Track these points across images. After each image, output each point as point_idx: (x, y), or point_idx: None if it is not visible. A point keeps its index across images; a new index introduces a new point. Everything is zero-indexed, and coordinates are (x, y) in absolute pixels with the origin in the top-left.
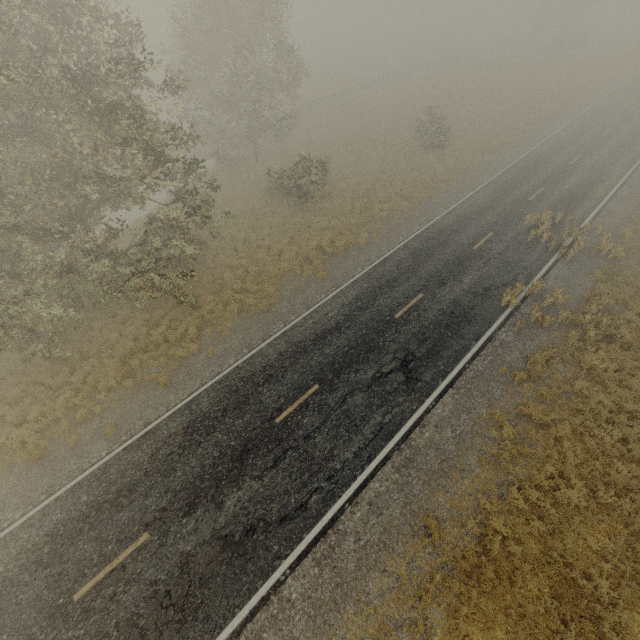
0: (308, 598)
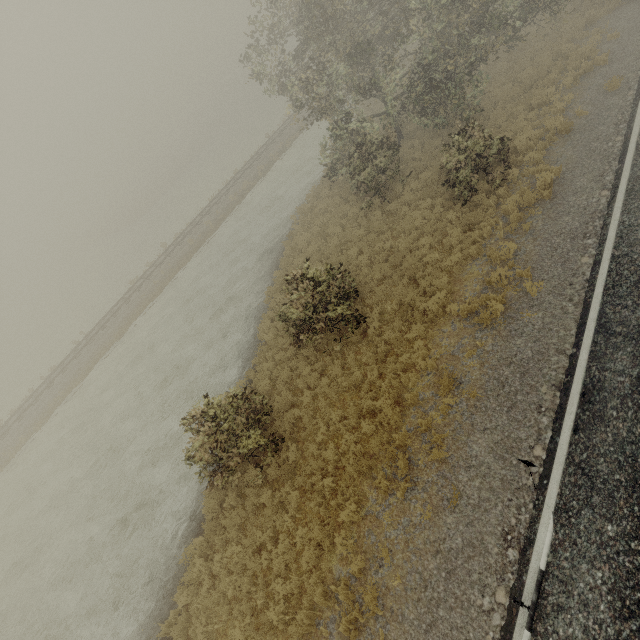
0: None
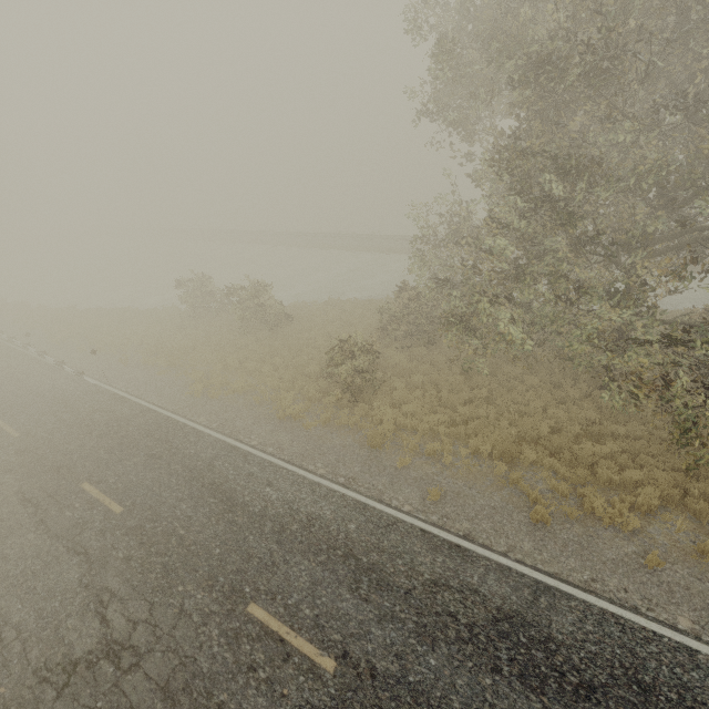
0: None
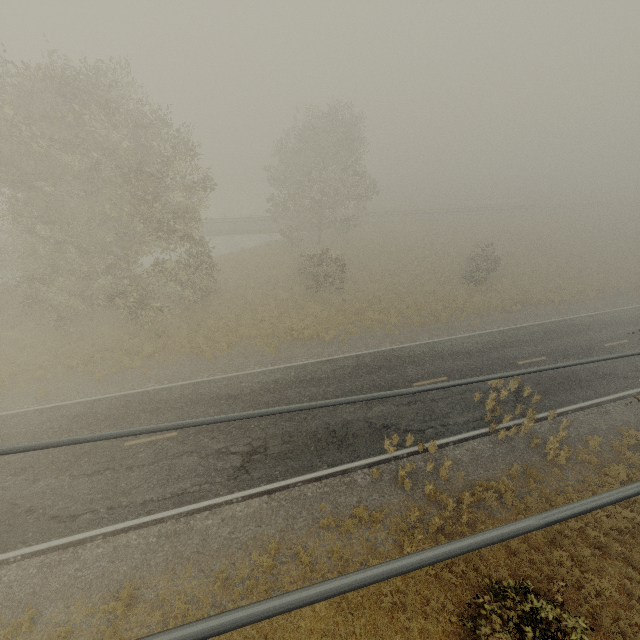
0: (10, 587)
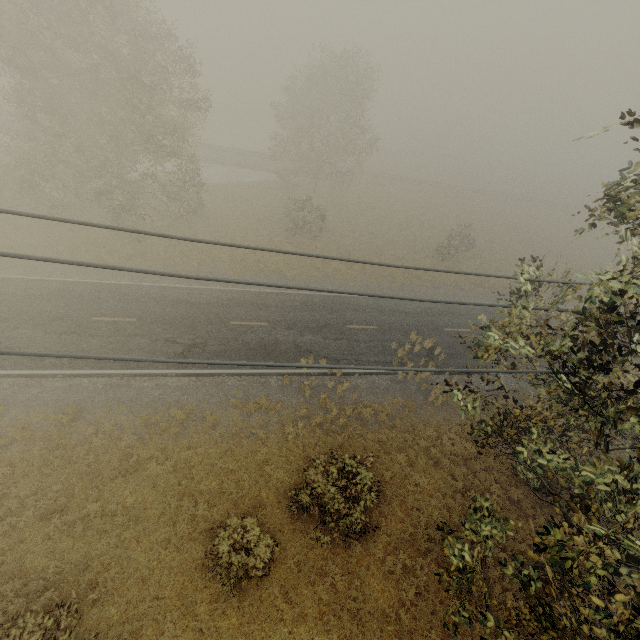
0: None
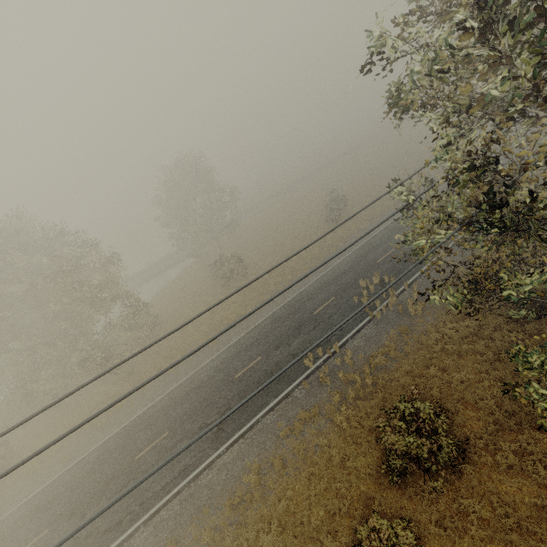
0: None
